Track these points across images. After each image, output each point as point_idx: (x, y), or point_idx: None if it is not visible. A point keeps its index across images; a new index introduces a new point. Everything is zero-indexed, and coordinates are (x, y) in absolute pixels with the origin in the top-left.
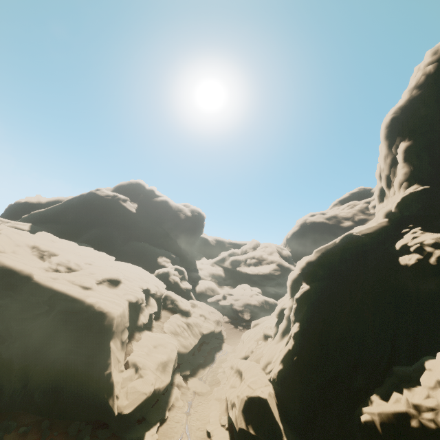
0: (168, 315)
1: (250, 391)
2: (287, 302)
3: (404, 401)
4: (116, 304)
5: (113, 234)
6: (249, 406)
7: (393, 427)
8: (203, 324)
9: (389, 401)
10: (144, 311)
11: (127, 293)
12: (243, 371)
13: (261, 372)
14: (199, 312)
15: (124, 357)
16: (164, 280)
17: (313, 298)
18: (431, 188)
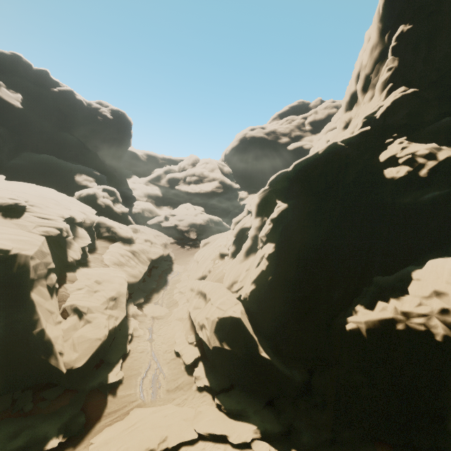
0: (106, 245)
1: (221, 313)
2: (253, 221)
3: (392, 310)
4: (25, 244)
5: None
6: (221, 326)
7: (378, 331)
8: (151, 249)
9: (375, 310)
10: (73, 245)
11: (40, 226)
12: (208, 293)
13: (227, 292)
14: (144, 237)
15: (57, 306)
16: (91, 204)
17: (290, 217)
18: (420, 91)
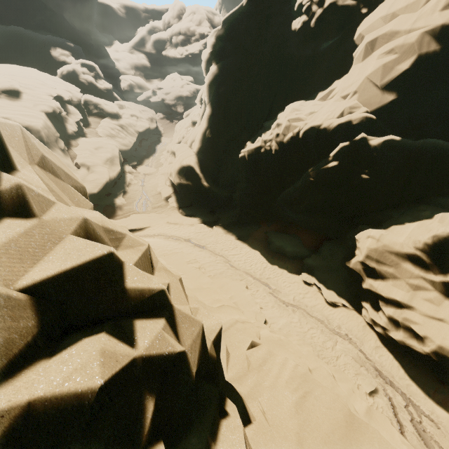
0: (97, 121)
1: (180, 161)
2: (204, 86)
3: (261, 141)
4: (32, 117)
5: None
6: (181, 170)
7: (253, 156)
8: (137, 123)
9: (254, 143)
10: (68, 120)
11: (37, 104)
12: (175, 151)
13: (188, 149)
14: (129, 113)
15: (71, 161)
16: (75, 83)
17: (220, 78)
18: None
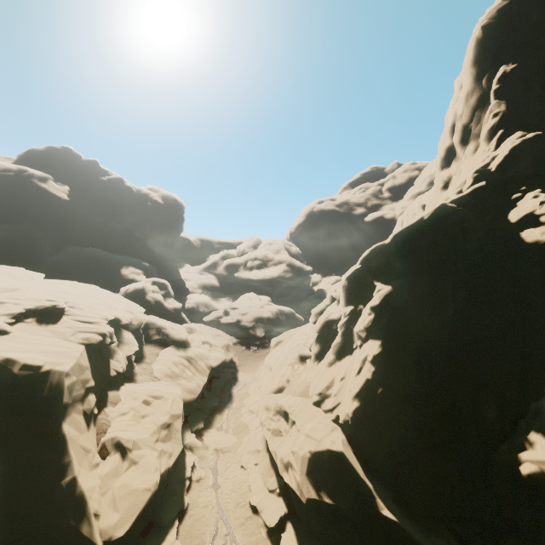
0: (156, 351)
1: (313, 444)
2: (343, 311)
3: None
4: (61, 356)
5: (32, 236)
6: (316, 465)
7: None
8: (210, 353)
9: None
10: (117, 354)
11: (80, 332)
12: (290, 413)
13: (318, 411)
14: (201, 339)
15: (95, 441)
16: (139, 301)
17: (398, 302)
18: (544, 134)
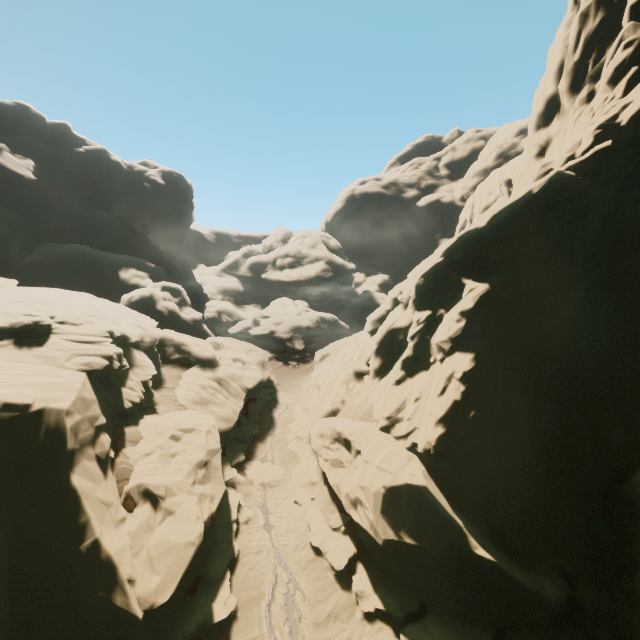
0: (177, 373)
1: (388, 478)
2: (416, 318)
3: None
4: (56, 389)
5: None
6: (392, 501)
7: None
8: (243, 373)
9: None
10: (129, 380)
11: (77, 356)
12: (353, 442)
13: (387, 437)
14: (231, 355)
15: (116, 491)
16: (147, 312)
17: (496, 305)
18: None
